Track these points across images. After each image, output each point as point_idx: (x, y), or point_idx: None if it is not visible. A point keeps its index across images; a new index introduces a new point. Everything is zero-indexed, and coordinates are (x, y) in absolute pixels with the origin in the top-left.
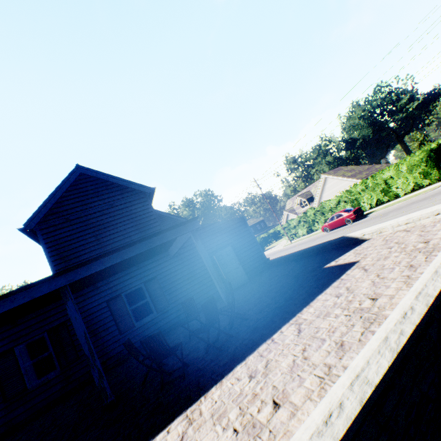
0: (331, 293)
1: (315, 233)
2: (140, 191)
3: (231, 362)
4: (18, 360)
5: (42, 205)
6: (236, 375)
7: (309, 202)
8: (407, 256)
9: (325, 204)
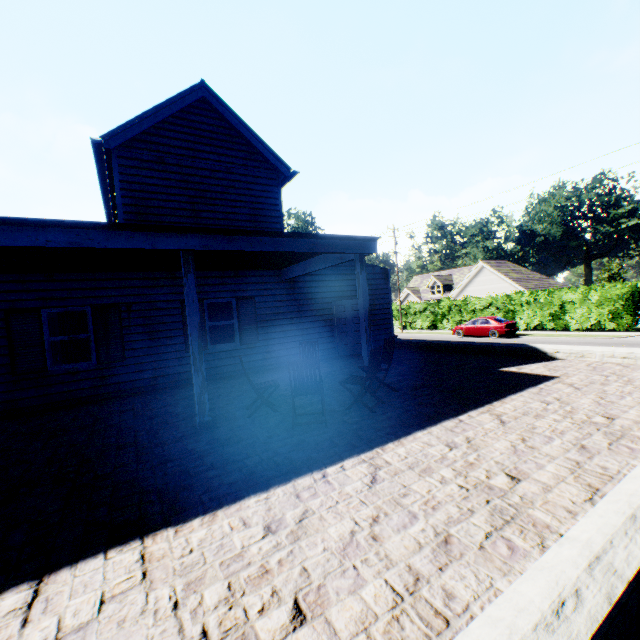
0: (533, 398)
1: (439, 332)
2: (272, 167)
3: (402, 426)
4: (43, 327)
5: (135, 119)
6: (422, 440)
7: (444, 291)
8: (639, 390)
9: (470, 301)
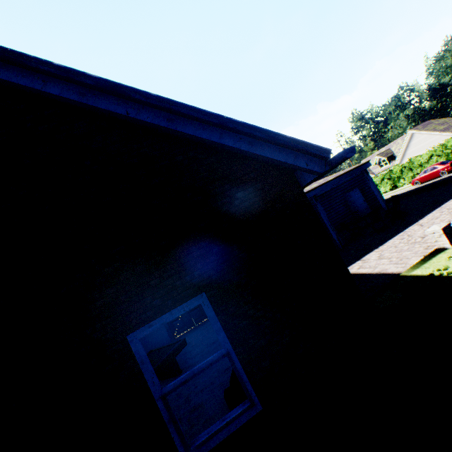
0: None
1: (400, 188)
2: None
3: (420, 217)
4: None
5: None
6: (430, 215)
7: (389, 161)
8: None
9: (415, 160)
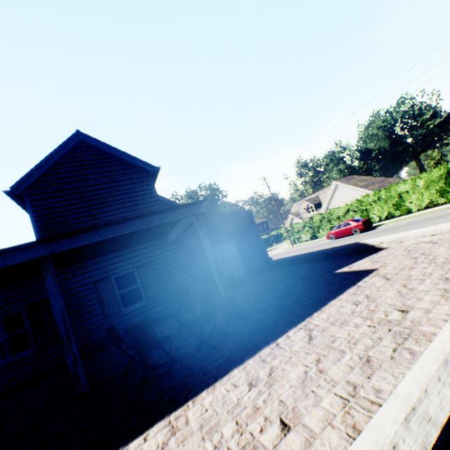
0: (347, 300)
1: (319, 239)
2: (143, 169)
3: (227, 363)
4: None
5: (33, 169)
6: (233, 380)
7: (316, 208)
8: (439, 268)
9: (333, 212)
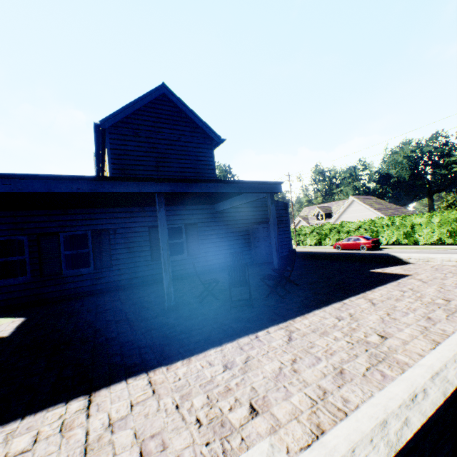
0: (393, 288)
1: (323, 247)
2: (208, 136)
3: (305, 307)
4: (60, 245)
5: (121, 109)
6: (319, 315)
7: (326, 218)
8: None
9: (345, 225)
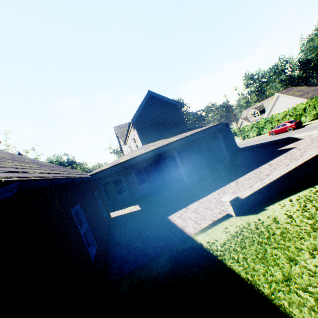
0: (282, 156)
1: (262, 136)
2: (175, 105)
3: (243, 174)
4: (133, 177)
5: (136, 111)
6: (248, 175)
7: (261, 114)
8: None
9: (274, 117)
